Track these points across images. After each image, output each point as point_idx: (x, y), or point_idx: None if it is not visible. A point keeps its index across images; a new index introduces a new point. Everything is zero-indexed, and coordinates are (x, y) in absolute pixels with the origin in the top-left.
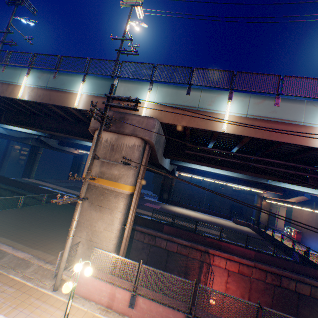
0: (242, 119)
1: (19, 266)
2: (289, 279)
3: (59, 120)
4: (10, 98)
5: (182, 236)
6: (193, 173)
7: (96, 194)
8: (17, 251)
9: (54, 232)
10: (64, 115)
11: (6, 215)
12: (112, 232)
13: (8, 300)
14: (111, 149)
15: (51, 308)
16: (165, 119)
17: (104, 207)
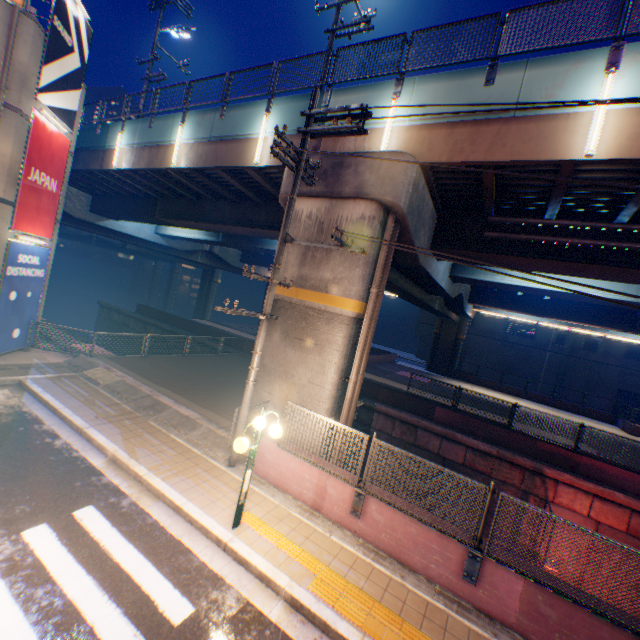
0: None
1: (182, 425)
2: None
3: (235, 204)
4: (162, 170)
5: (475, 432)
6: (510, 307)
7: (293, 318)
8: (180, 406)
9: (233, 391)
10: (240, 188)
11: (168, 362)
12: (322, 388)
13: (167, 463)
14: (317, 231)
15: (225, 487)
16: (430, 154)
17: (308, 342)
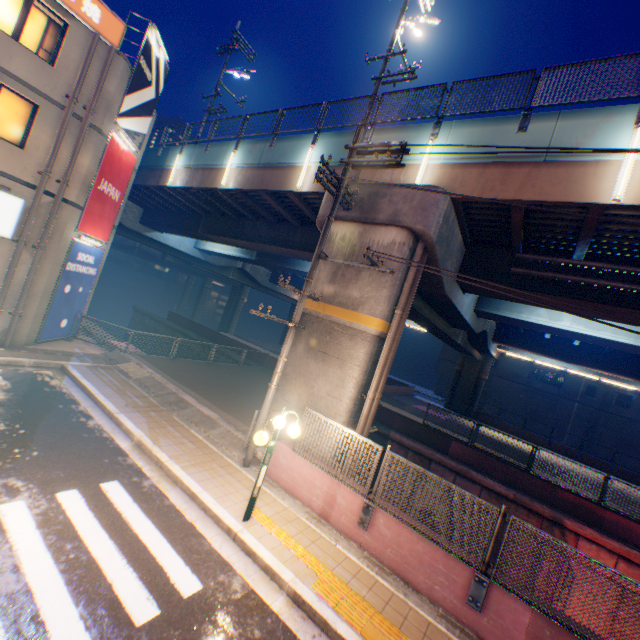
0: None
1: (202, 423)
2: None
3: (272, 225)
4: (211, 189)
5: (492, 472)
6: (536, 350)
7: (318, 332)
8: (202, 406)
9: (251, 400)
10: (280, 211)
11: (193, 366)
12: (340, 401)
13: (187, 454)
14: (349, 252)
15: (238, 483)
16: (462, 190)
17: (330, 355)
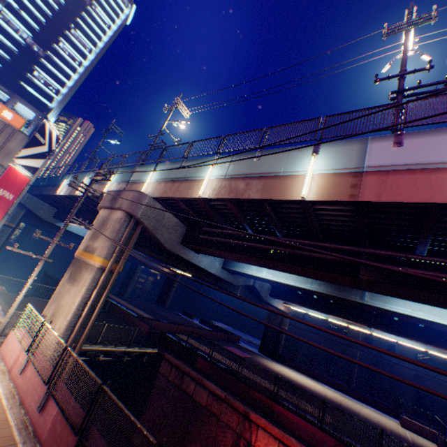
0: (221, 181)
1: None
2: None
3: None
4: (74, 195)
5: (218, 379)
6: (294, 301)
7: (77, 267)
8: (5, 316)
9: None
10: None
11: (37, 301)
12: (70, 307)
13: None
14: (102, 224)
15: None
16: (157, 193)
17: (76, 280)
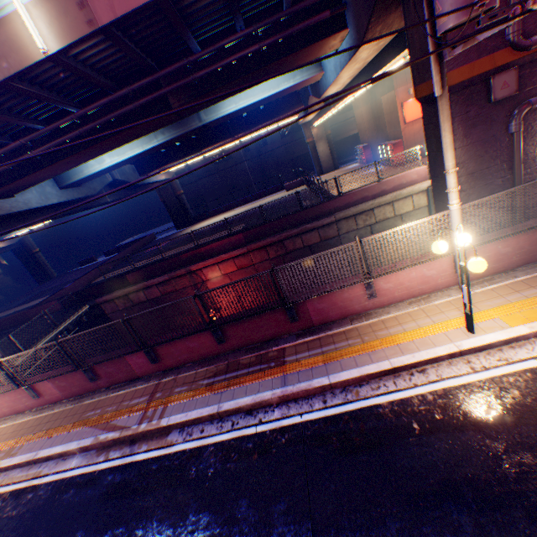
0: None
1: None
2: (293, 239)
3: None
4: None
5: (155, 274)
6: (166, 163)
7: None
8: None
9: None
10: None
11: None
12: None
13: None
14: None
15: None
16: None
17: None
